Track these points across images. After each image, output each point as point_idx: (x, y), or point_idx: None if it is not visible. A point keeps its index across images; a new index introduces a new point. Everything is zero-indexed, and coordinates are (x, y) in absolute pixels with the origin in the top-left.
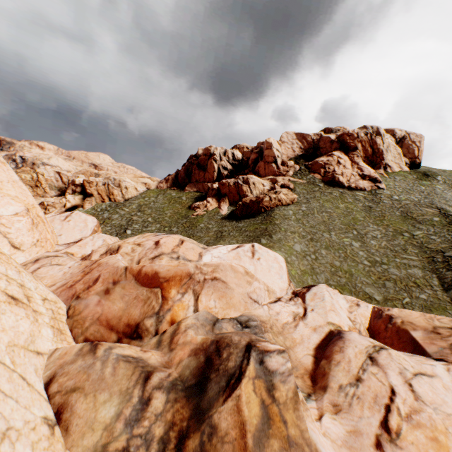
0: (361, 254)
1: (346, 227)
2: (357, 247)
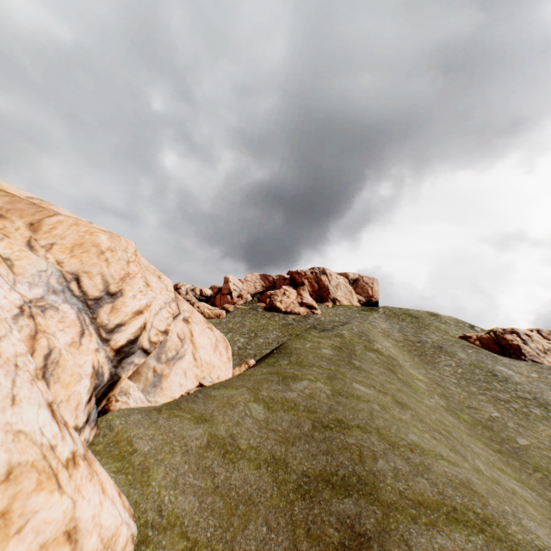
0: (239, 344)
1: (249, 332)
2: (241, 341)
